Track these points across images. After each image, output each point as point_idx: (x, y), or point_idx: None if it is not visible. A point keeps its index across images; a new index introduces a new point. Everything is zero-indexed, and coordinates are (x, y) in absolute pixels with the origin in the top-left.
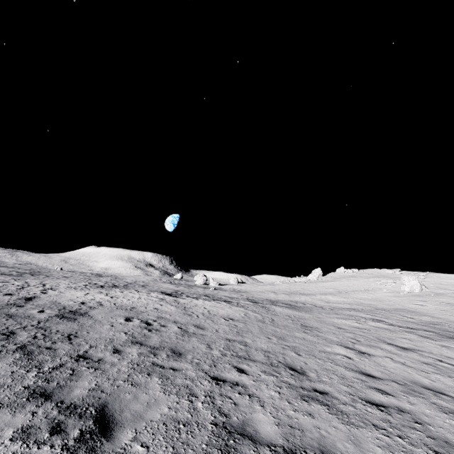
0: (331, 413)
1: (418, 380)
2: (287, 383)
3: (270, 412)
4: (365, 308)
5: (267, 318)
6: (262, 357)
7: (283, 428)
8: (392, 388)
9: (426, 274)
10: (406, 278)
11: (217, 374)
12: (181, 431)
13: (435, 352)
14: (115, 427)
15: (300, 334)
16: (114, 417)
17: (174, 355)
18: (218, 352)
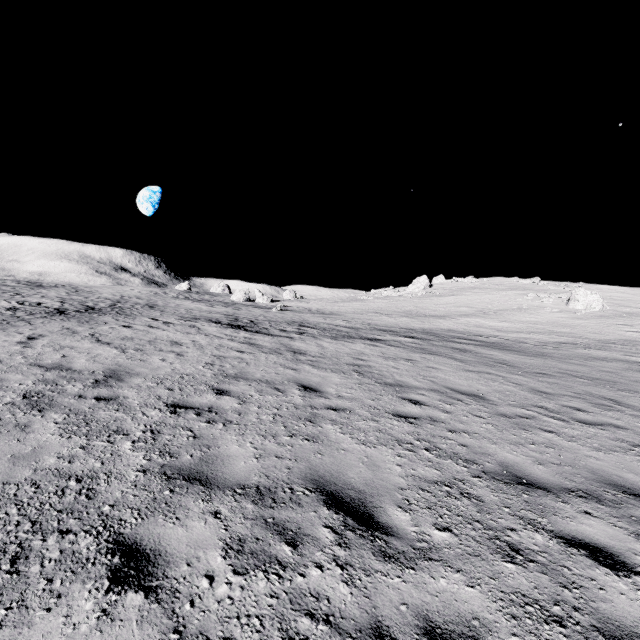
0: None
1: None
2: None
3: None
4: (586, 342)
5: (582, 393)
6: None
7: None
8: None
9: (580, 286)
10: (583, 291)
11: None
12: None
13: None
14: None
15: None
16: None
17: None
18: None
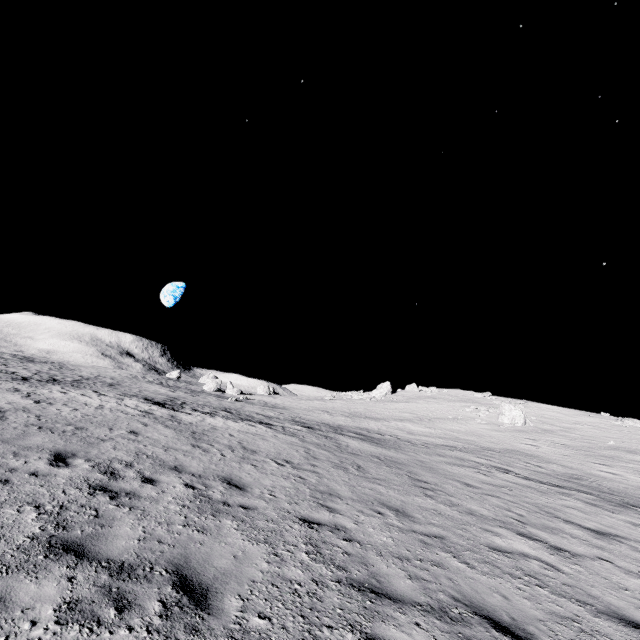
0: None
1: None
2: None
3: None
4: (468, 447)
5: (348, 462)
6: (408, 581)
7: None
8: None
9: (523, 403)
10: (508, 406)
11: None
12: None
13: None
14: None
15: (424, 500)
16: None
17: (184, 599)
18: (304, 574)
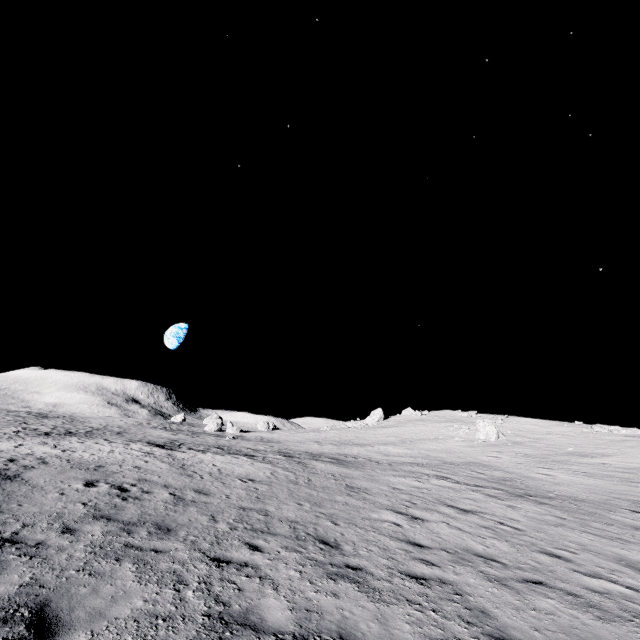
0: (361, 591)
1: (471, 547)
2: (314, 560)
3: (285, 596)
4: (431, 463)
5: (302, 478)
6: (287, 529)
7: (298, 612)
8: (440, 558)
9: (505, 418)
10: (482, 423)
11: (220, 554)
12: (159, 628)
13: (498, 513)
14: (60, 630)
15: (342, 498)
16: (60, 618)
17: (159, 531)
18: (226, 526)
